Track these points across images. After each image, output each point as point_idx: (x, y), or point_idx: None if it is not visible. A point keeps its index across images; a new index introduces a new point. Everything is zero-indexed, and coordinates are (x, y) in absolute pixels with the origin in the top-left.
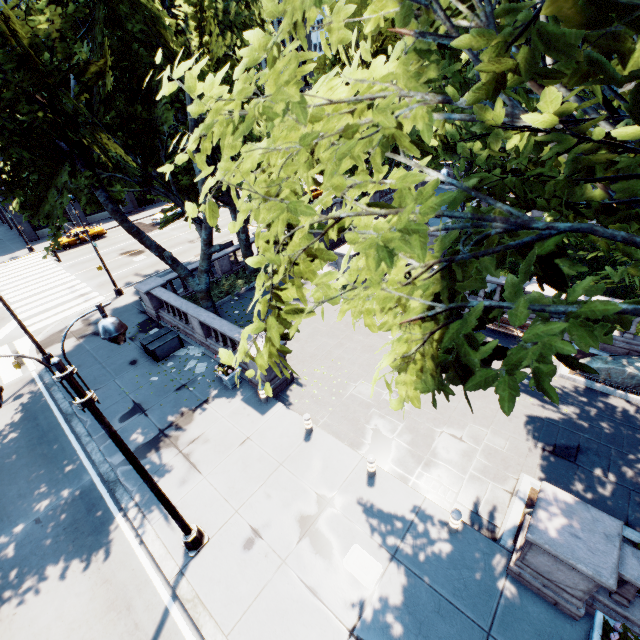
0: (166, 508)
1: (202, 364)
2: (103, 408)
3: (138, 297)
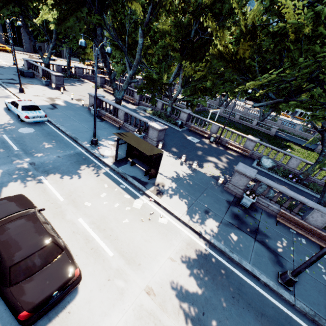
0: (18, 74)
1: (39, 81)
2: (1, 76)
3: (22, 67)
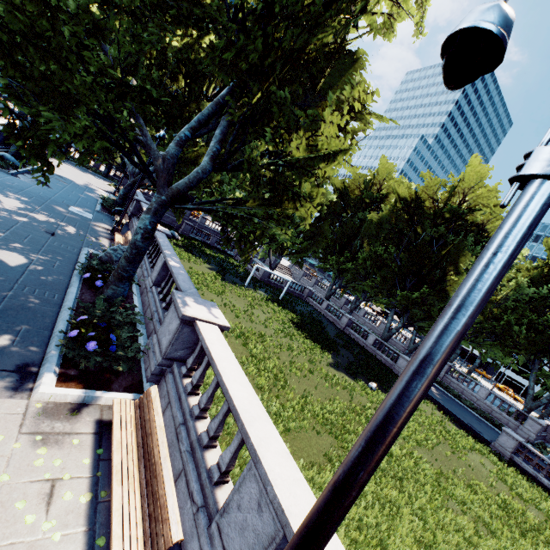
0: None
1: None
2: None
3: None
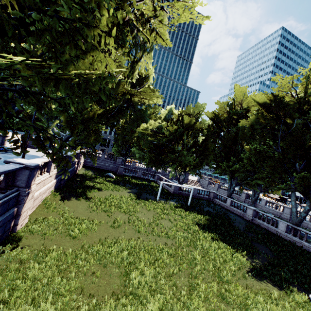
0: None
1: None
2: None
3: None
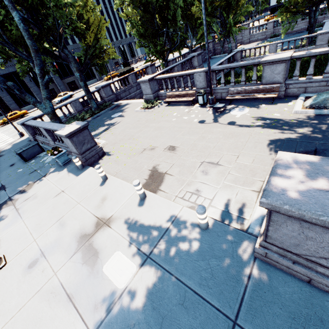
0: None
1: (51, 157)
2: None
3: None
